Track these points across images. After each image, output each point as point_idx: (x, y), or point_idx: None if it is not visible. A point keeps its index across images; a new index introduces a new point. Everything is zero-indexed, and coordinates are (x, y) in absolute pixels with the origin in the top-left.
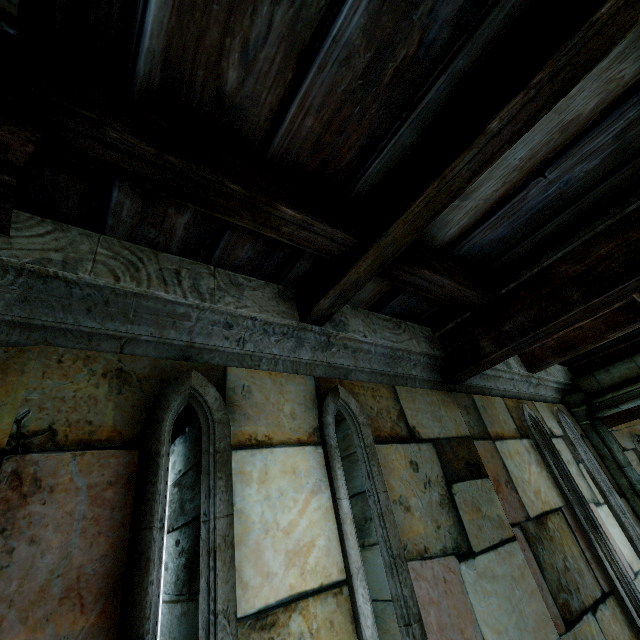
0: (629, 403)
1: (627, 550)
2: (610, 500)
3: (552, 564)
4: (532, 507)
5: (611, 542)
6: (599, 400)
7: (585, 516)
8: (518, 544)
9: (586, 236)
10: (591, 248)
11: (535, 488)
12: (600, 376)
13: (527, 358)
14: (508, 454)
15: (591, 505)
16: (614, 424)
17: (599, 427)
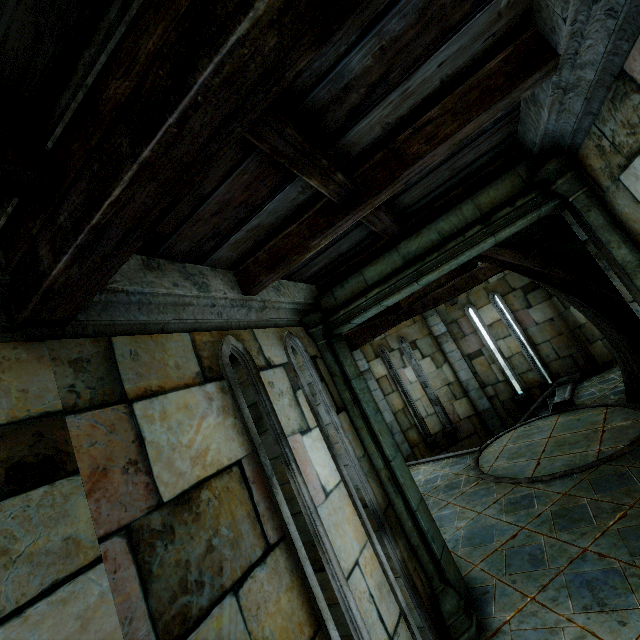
0: (358, 318)
1: (327, 470)
2: (323, 422)
3: (180, 559)
4: (177, 483)
5: (308, 471)
6: (335, 318)
7: (280, 454)
8: (104, 567)
9: (130, 11)
10: (140, 39)
11: (199, 450)
12: (337, 292)
13: (242, 277)
14: (159, 415)
15: (295, 436)
16: (382, 332)
17: (336, 344)
